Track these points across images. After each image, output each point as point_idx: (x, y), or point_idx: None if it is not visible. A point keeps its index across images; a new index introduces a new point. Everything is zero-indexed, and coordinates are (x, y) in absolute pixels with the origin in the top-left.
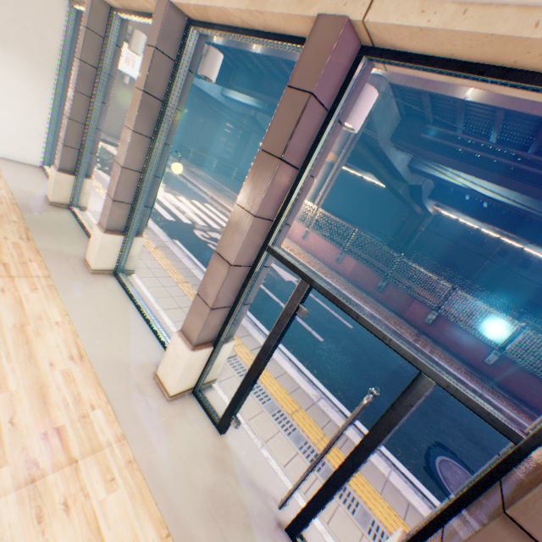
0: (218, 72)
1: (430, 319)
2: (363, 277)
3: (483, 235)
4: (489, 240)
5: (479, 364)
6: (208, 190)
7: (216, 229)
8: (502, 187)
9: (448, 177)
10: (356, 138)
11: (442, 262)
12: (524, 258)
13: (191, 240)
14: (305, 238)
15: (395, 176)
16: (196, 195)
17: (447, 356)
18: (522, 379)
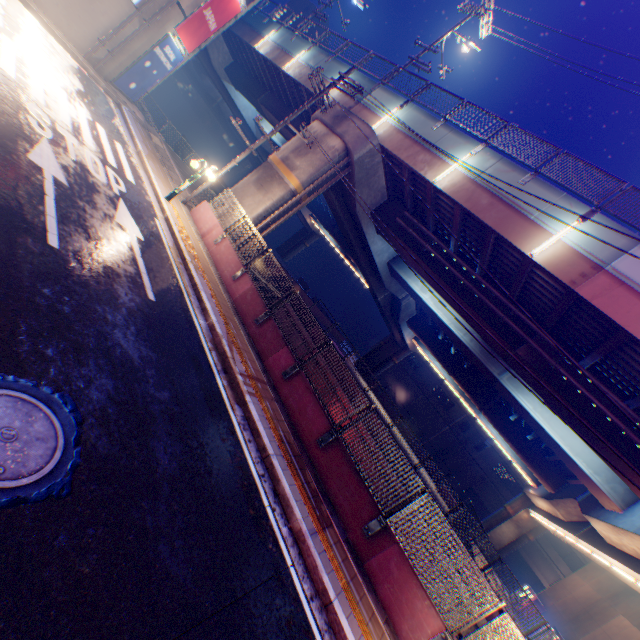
0: (255, 87)
1: (291, 373)
2: (252, 305)
3: (455, 398)
4: (458, 407)
5: (313, 444)
6: (150, 152)
7: (89, 144)
8: (452, 307)
9: (419, 289)
10: (333, 183)
11: (408, 410)
12: (483, 440)
13: (7, 93)
14: (220, 244)
15: (376, 271)
16: (122, 137)
17: (281, 418)
18: (347, 476)
